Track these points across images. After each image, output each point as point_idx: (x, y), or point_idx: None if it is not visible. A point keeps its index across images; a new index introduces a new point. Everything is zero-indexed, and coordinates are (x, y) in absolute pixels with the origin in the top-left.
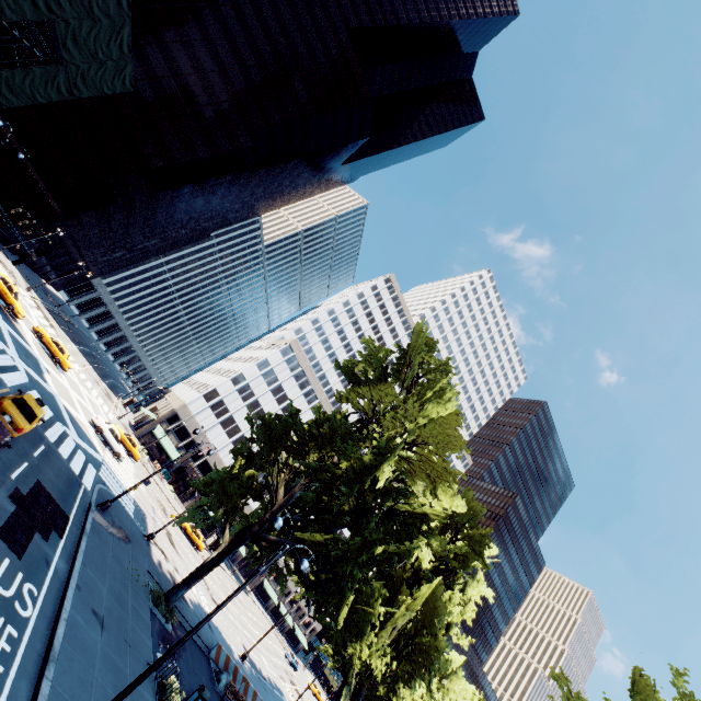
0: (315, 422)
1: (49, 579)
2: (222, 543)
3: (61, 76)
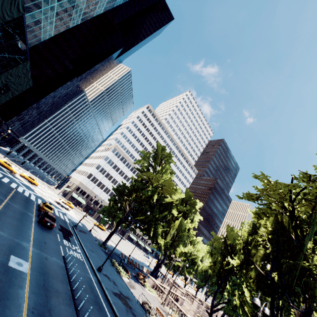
0: (132, 185)
1: (78, 245)
2: (114, 226)
3: (10, 93)
